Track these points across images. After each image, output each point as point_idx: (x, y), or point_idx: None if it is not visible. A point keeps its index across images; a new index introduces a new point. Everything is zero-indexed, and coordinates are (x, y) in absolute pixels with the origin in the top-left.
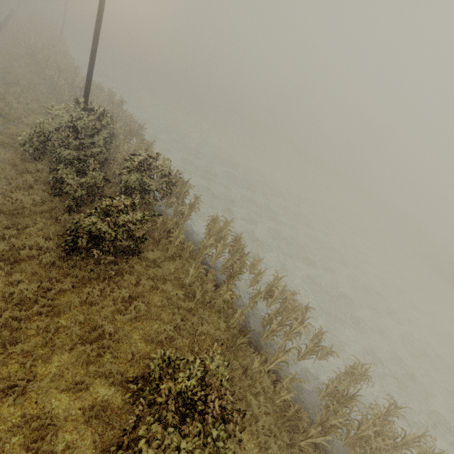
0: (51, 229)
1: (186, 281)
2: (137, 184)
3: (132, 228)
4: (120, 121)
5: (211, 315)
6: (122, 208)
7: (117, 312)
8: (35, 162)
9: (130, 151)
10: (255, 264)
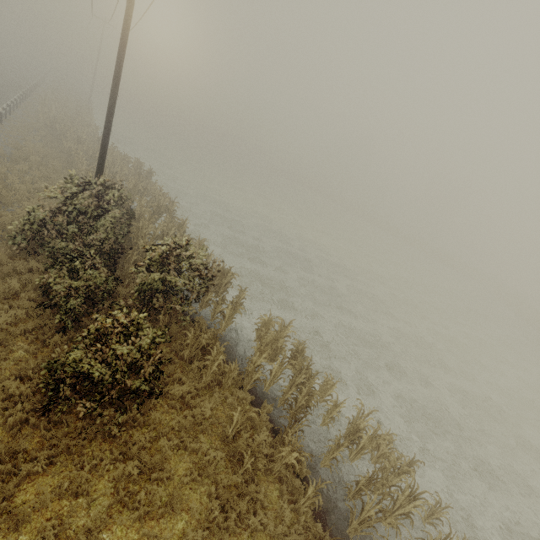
0: (30, 363)
1: (228, 430)
2: (160, 284)
3: (144, 364)
4: (148, 195)
5: (267, 488)
6: (132, 330)
7: (118, 504)
8: (28, 258)
9: (156, 233)
10: (328, 389)
